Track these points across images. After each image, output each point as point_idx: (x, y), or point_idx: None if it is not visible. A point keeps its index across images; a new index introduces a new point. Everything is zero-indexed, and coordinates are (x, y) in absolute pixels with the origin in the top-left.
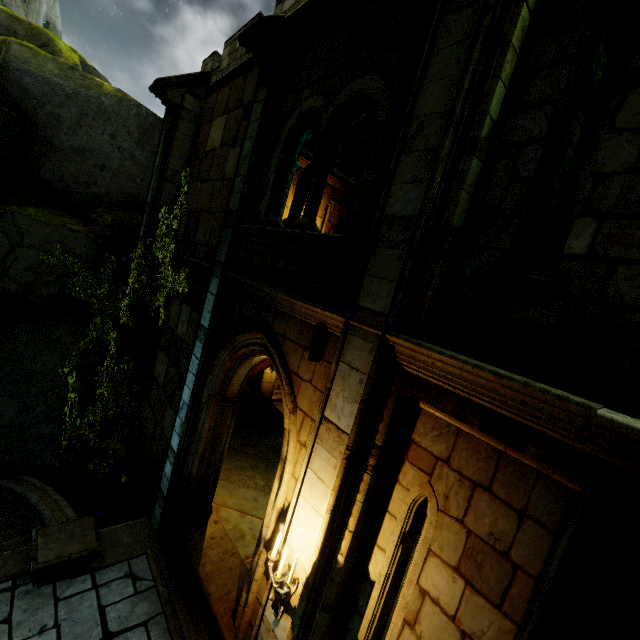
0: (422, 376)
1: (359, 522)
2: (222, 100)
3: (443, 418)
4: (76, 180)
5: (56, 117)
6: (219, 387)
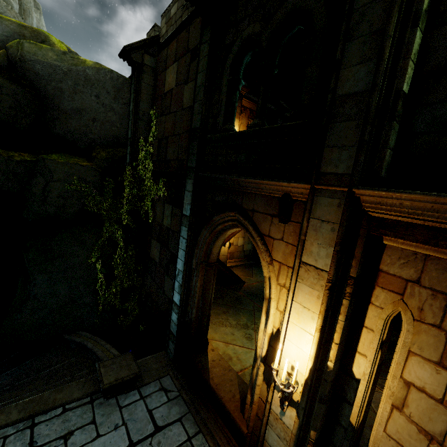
0: (388, 217)
1: (342, 336)
2: (171, 52)
3: (408, 249)
4: (78, 131)
5: (59, 90)
6: (203, 256)
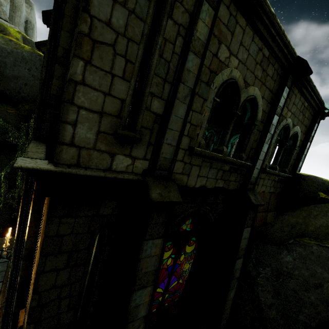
0: None
1: (32, 222)
2: None
3: None
4: (14, 90)
5: (4, 62)
6: None
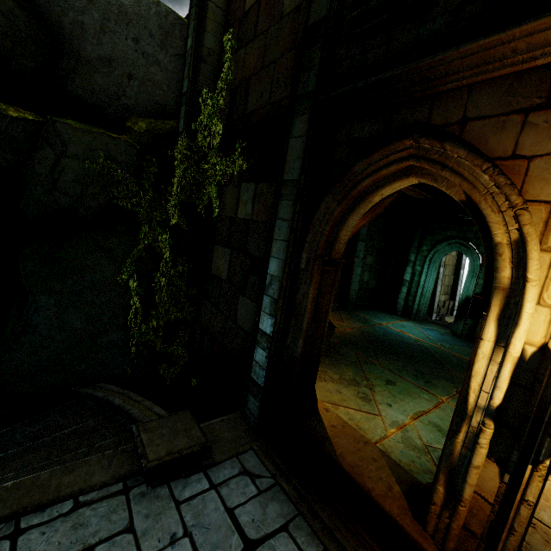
0: None
1: None
2: None
3: None
4: (106, 93)
5: (80, 25)
6: (323, 246)
